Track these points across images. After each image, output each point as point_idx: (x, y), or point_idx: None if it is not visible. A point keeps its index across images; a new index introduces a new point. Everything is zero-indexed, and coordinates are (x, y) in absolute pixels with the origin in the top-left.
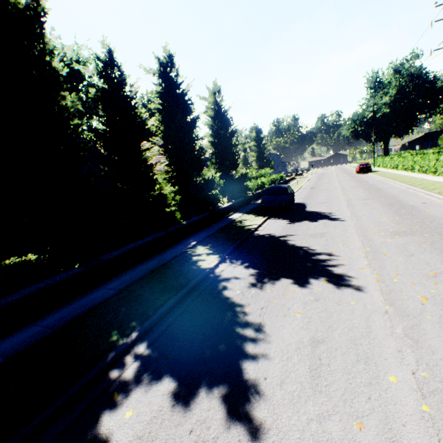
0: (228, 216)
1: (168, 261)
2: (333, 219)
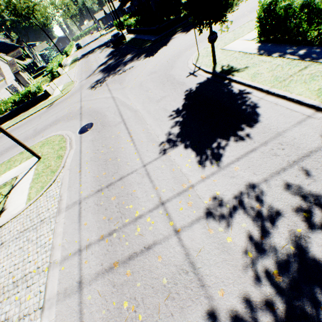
0: None
1: None
2: None
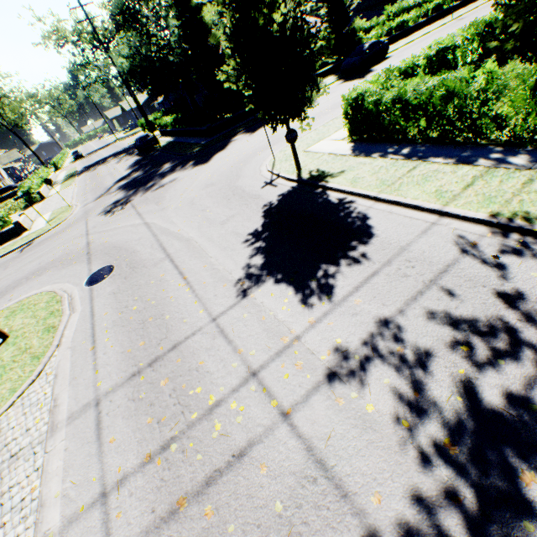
0: (323, 80)
1: None
2: (363, 78)
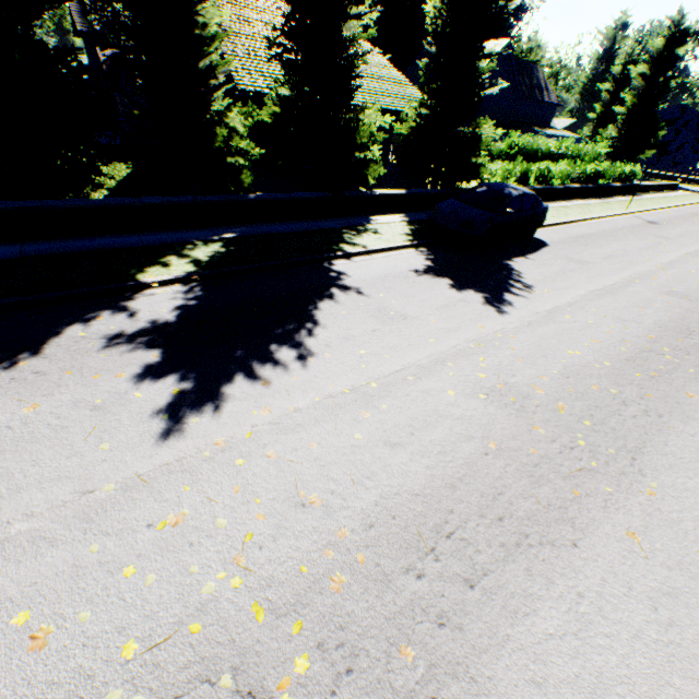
0: (378, 214)
1: (139, 247)
2: (498, 301)
